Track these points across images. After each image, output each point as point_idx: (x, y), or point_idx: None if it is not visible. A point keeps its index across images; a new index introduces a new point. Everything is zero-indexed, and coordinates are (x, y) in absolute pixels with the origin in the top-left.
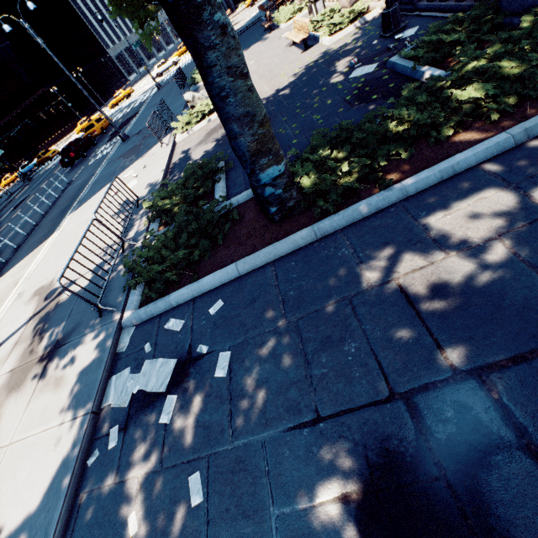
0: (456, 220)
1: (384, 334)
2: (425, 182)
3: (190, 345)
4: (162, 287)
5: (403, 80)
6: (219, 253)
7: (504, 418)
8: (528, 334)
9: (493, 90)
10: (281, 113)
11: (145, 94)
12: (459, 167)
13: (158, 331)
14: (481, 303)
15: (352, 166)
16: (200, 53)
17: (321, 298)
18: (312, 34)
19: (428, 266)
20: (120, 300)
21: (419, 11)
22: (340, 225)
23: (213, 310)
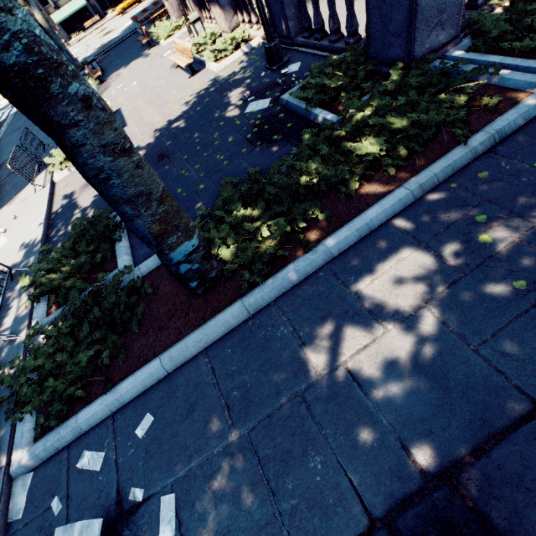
0: (384, 286)
1: (347, 439)
2: (346, 242)
3: (118, 490)
4: (64, 407)
5: (299, 120)
6: (136, 343)
7: (485, 531)
8: (479, 420)
9: (385, 144)
10: (179, 149)
11: (4, 112)
12: (373, 224)
13: (68, 475)
14: (429, 387)
15: (273, 235)
16: (57, 131)
17: (270, 397)
18: (197, 58)
19: (371, 343)
20: (3, 434)
21: (297, 46)
22: (272, 297)
23: (142, 431)
